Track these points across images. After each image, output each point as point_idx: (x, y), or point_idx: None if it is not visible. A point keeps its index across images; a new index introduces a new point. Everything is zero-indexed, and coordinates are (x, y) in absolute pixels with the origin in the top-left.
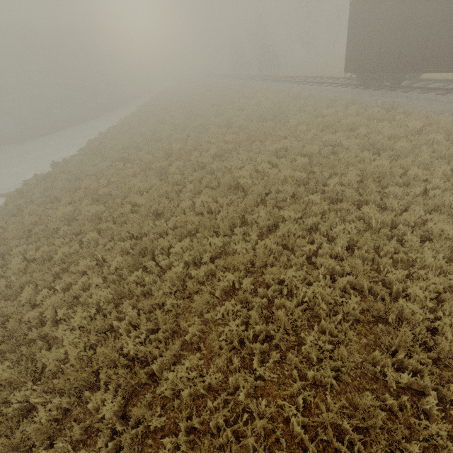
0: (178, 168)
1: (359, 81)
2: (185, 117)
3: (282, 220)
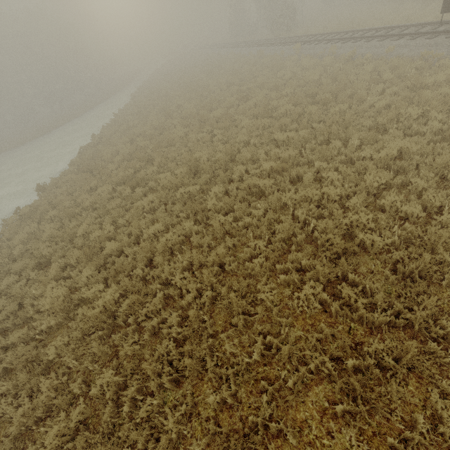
0: (217, 196)
1: None
2: (196, 104)
3: None
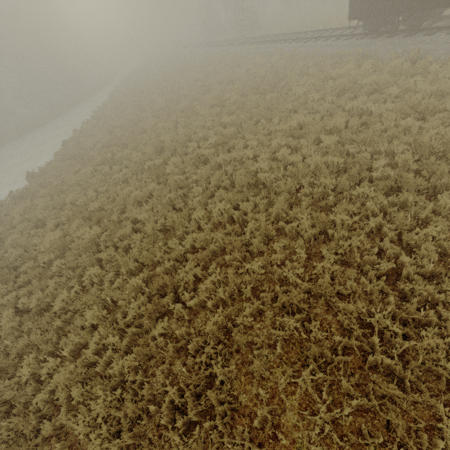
0: (175, 165)
1: (367, 29)
2: (167, 99)
3: (330, 225)
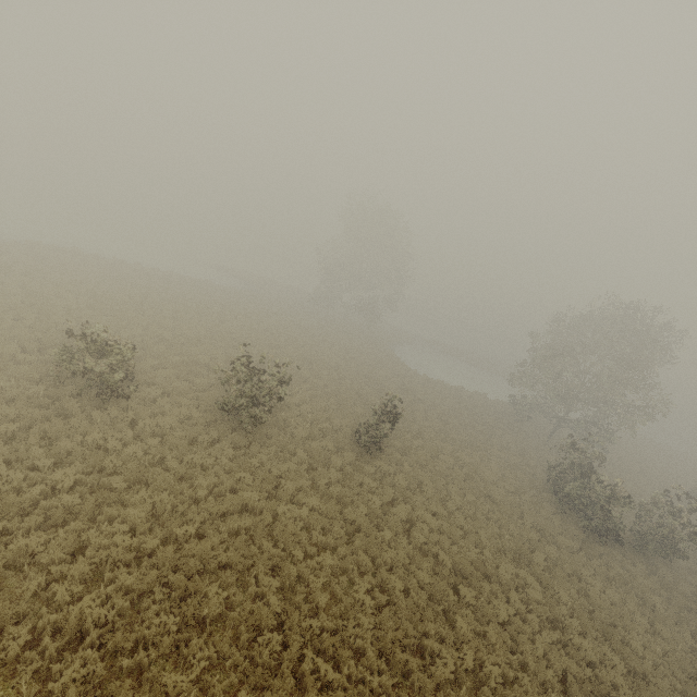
0: None
1: None
2: None
3: None
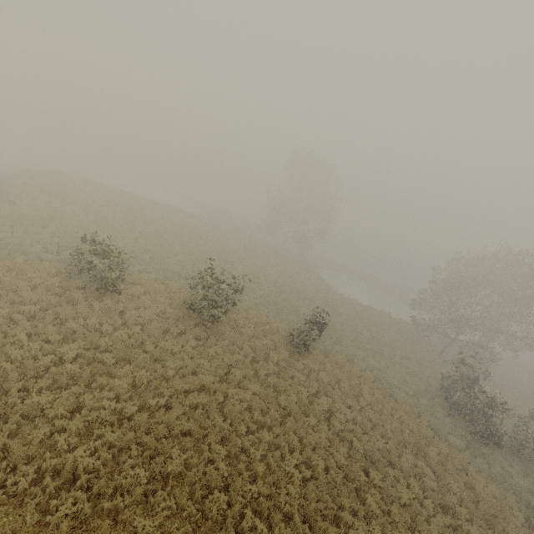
0: None
1: None
2: None
3: None
